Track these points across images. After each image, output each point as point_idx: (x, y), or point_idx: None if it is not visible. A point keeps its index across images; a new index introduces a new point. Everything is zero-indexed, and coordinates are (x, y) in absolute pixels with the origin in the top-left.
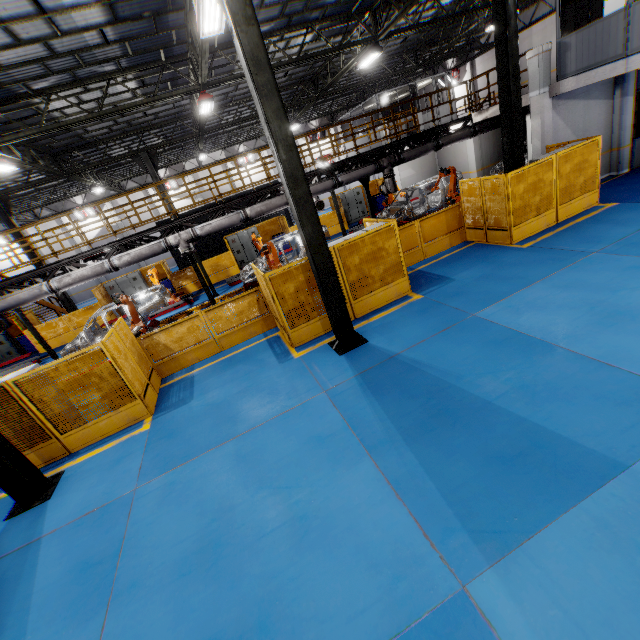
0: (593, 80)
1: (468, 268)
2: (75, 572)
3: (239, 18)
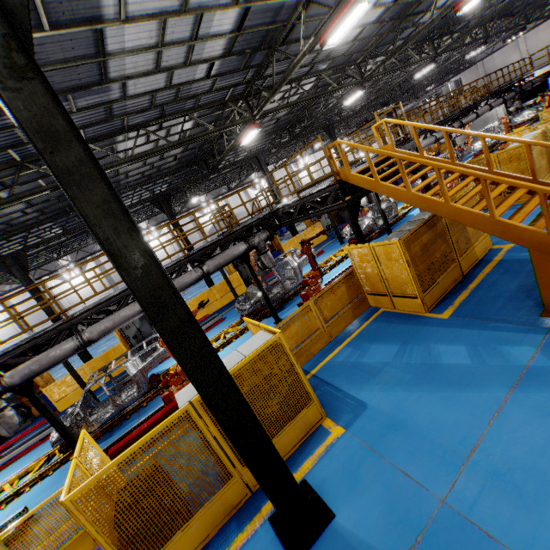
0: None
1: None
2: None
3: None
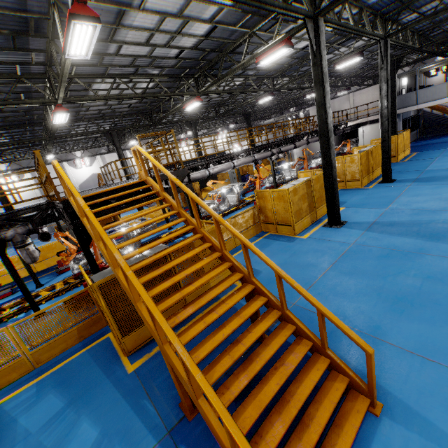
0: (405, 111)
1: (393, 167)
2: (414, 215)
3: (388, 65)
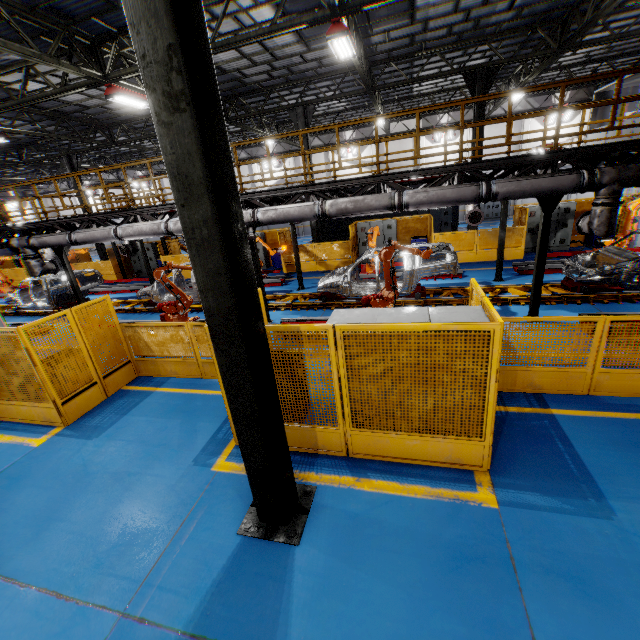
0: None
1: None
2: None
3: None
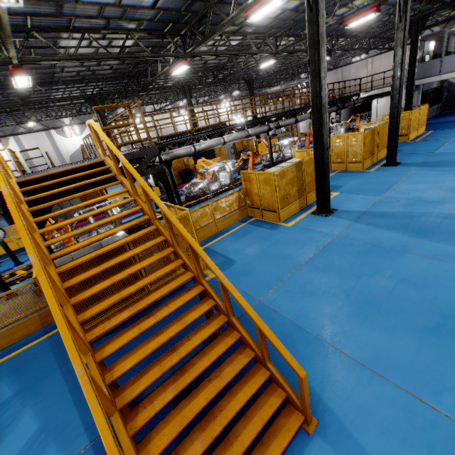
0: (425, 82)
1: (402, 147)
2: (409, 206)
3: (407, 24)
